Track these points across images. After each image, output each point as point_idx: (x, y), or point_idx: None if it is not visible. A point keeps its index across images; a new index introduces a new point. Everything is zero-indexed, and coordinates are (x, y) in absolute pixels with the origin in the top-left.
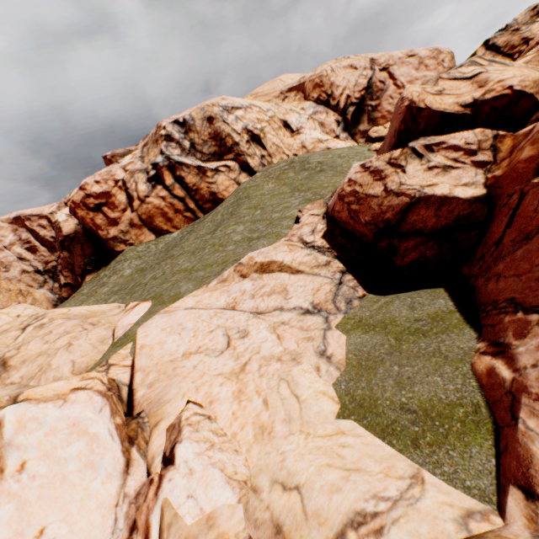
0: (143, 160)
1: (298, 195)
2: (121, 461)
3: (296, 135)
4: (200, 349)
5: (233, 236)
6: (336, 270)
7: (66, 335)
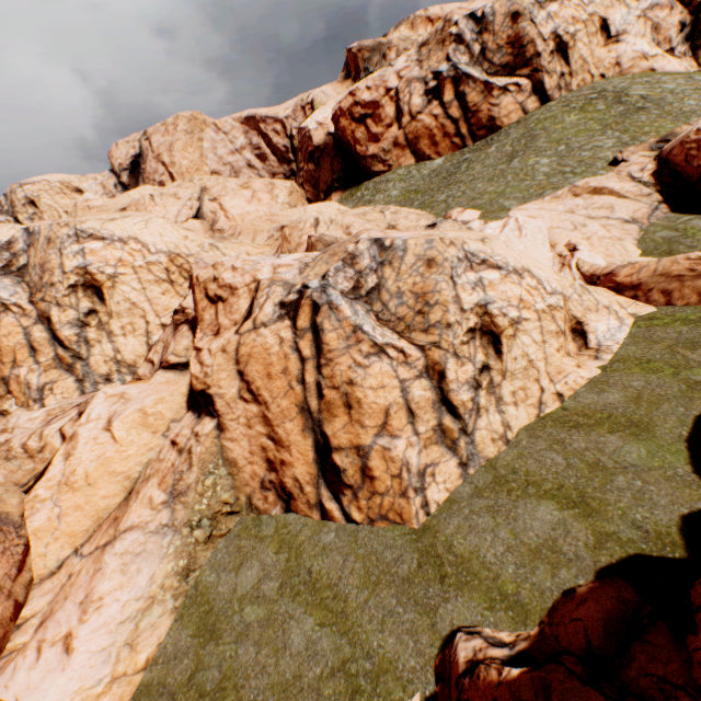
0: (420, 66)
1: (611, 136)
2: (549, 249)
3: (613, 43)
4: (558, 227)
5: (538, 169)
6: (654, 201)
7: (421, 220)
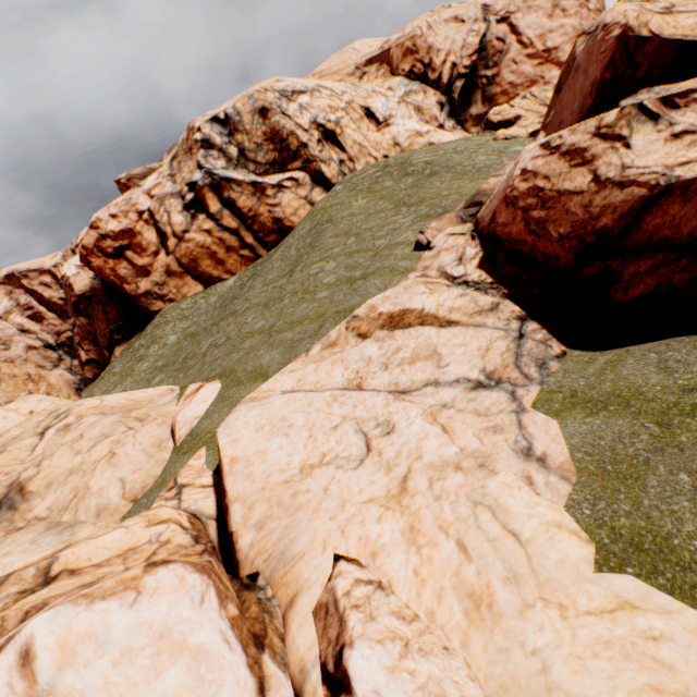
0: (174, 179)
1: (407, 211)
2: (250, 684)
3: (384, 127)
4: (324, 458)
5: (322, 277)
6: (510, 317)
7: (104, 440)
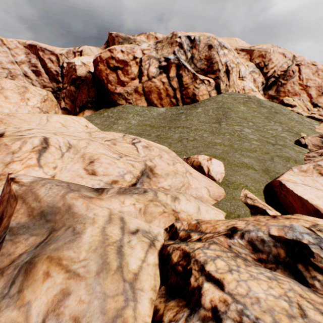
0: (157, 51)
1: (275, 124)
2: None
3: (241, 80)
4: None
5: (246, 134)
6: None
7: (176, 163)
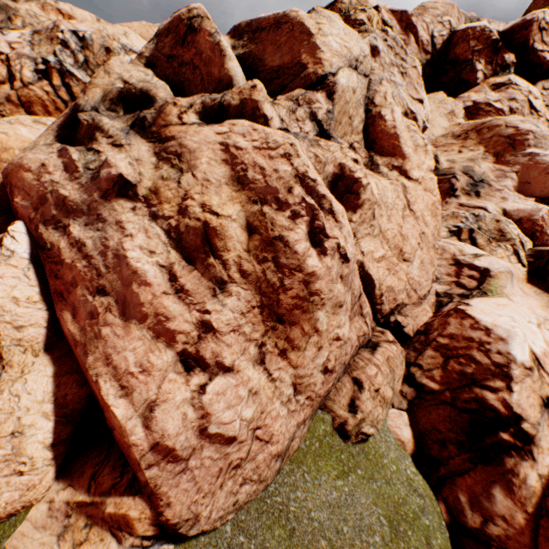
0: (33, 48)
1: None
2: None
3: None
4: None
5: None
6: None
7: None
